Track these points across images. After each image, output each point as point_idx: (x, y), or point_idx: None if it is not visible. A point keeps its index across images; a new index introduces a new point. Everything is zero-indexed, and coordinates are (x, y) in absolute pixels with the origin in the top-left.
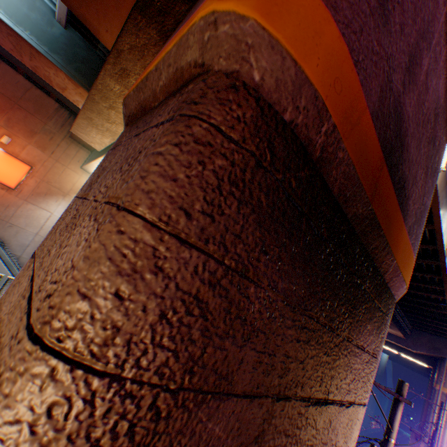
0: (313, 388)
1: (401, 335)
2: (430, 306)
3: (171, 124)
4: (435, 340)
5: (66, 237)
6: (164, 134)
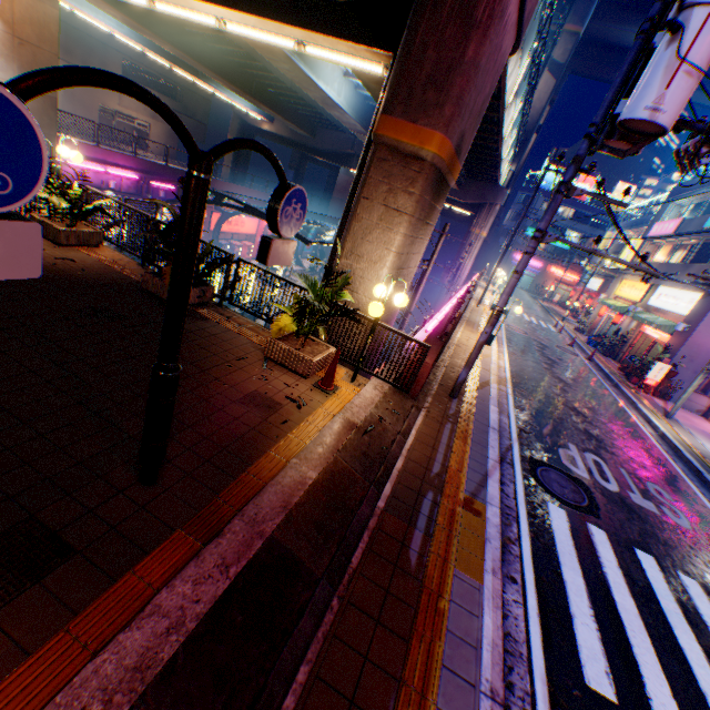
0: (427, 220)
1: (456, 189)
2: (487, 155)
3: (420, 175)
4: (484, 189)
5: (392, 197)
6: (419, 178)
